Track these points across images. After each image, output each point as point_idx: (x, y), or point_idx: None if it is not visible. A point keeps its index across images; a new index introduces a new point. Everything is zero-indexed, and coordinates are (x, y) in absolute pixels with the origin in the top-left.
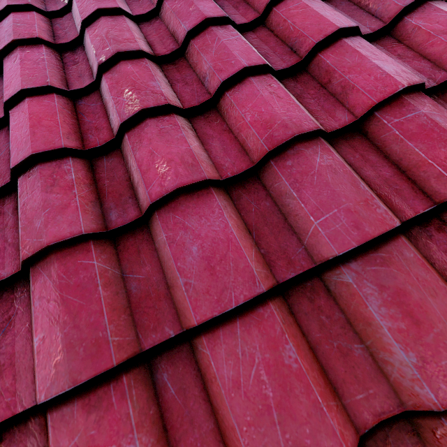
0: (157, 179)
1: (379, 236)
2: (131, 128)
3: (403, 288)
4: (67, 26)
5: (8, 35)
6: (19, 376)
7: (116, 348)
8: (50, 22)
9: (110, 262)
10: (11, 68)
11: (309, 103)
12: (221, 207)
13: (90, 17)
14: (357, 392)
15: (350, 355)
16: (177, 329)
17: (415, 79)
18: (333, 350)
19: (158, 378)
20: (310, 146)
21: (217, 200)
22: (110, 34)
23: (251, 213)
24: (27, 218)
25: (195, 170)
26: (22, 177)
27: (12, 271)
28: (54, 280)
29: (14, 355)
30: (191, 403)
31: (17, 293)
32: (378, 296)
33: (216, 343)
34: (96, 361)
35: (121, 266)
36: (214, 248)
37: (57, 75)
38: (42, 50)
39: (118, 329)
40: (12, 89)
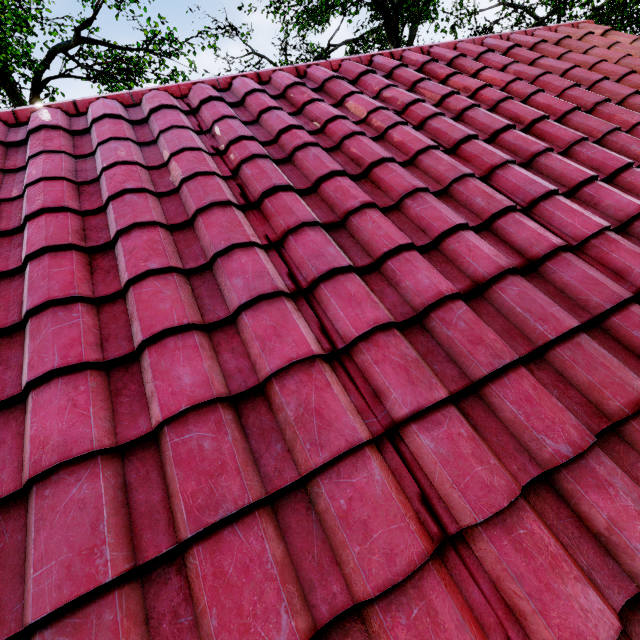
0: None
1: (90, 593)
2: None
3: None
4: None
5: None
6: None
7: None
8: None
9: None
10: None
11: (122, 402)
12: None
13: None
14: None
15: None
16: None
17: (208, 394)
18: None
19: None
20: (78, 470)
21: None
22: None
23: None
24: None
25: None
26: None
27: None
28: None
29: None
30: None
31: None
32: None
33: None
34: None
35: None
36: None
37: None
38: None
39: None
40: None
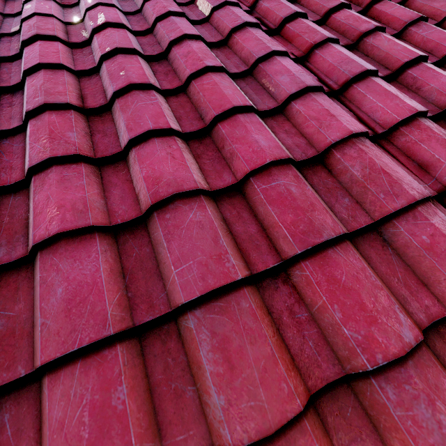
0: (45, 222)
1: (225, 287)
2: (39, 172)
3: (229, 335)
4: (14, 71)
5: None
6: None
7: None
8: None
9: None
10: None
11: (204, 163)
12: (98, 252)
13: (32, 69)
14: (180, 433)
15: (183, 397)
16: (28, 368)
17: (283, 154)
18: (169, 392)
19: None
20: (189, 202)
21: (98, 245)
22: (44, 86)
23: (131, 257)
24: None
25: (82, 217)
26: None
27: None
28: None
29: None
30: (24, 445)
31: None
32: (209, 342)
33: (56, 383)
34: None
35: None
36: (77, 291)
37: None
38: None
39: None
40: None
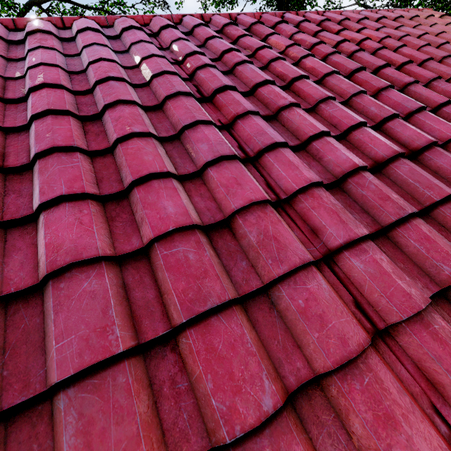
0: None
1: (104, 361)
2: None
3: (95, 416)
4: None
5: None
6: None
7: None
8: None
9: None
10: None
11: (117, 226)
12: None
13: None
14: None
15: None
16: None
17: (188, 221)
18: None
19: None
20: (87, 270)
21: None
22: None
23: (18, 329)
24: None
25: None
26: None
27: None
28: None
29: None
30: None
31: None
32: (75, 425)
33: None
34: None
35: None
36: None
37: None
38: None
39: None
40: None
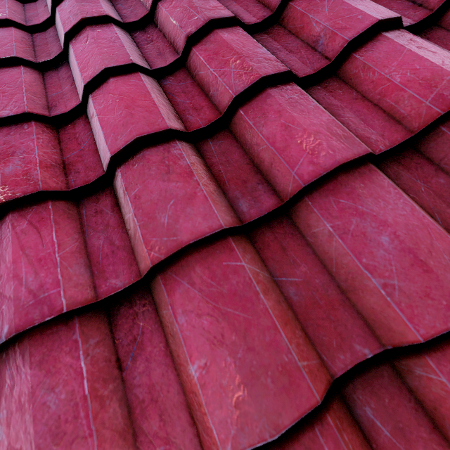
0: (305, 156)
1: None
2: (246, 102)
3: None
4: (131, 5)
5: (73, 15)
6: (168, 415)
7: (310, 376)
8: (110, 2)
9: (256, 263)
10: (83, 49)
11: None
12: (394, 186)
13: None
14: None
15: None
16: (373, 346)
17: None
18: None
19: (360, 414)
20: None
21: (385, 178)
22: (194, 3)
23: (421, 193)
24: (145, 214)
25: (351, 143)
26: (124, 167)
27: (130, 280)
28: (201, 288)
29: (153, 388)
30: (420, 449)
31: (136, 307)
32: None
33: None
34: (293, 396)
35: (267, 267)
36: (413, 237)
37: (136, 54)
38: (113, 29)
39: (300, 350)
40: (92, 70)
